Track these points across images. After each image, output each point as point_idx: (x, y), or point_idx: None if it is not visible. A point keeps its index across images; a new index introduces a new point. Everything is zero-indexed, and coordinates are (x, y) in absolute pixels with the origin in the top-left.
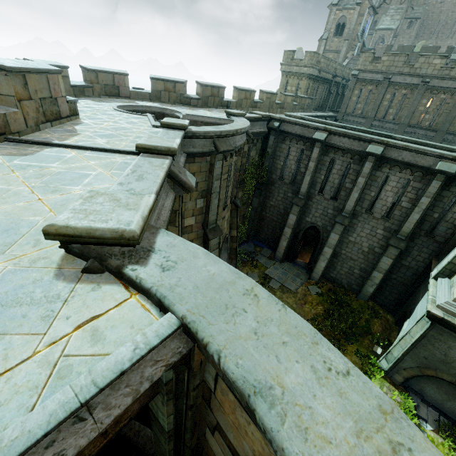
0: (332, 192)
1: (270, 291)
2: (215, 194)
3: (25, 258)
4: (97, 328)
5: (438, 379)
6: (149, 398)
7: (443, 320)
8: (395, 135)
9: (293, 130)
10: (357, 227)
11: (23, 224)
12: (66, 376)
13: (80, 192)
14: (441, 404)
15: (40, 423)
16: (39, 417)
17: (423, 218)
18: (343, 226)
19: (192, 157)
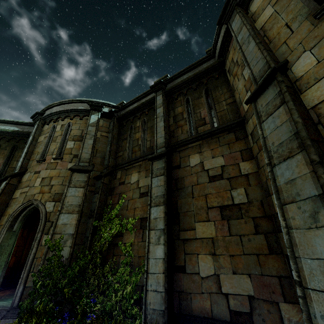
0: None
1: None
2: (246, 44)
3: None
4: None
5: None
6: None
7: None
8: None
9: None
10: None
11: None
12: None
13: None
14: None
15: None
16: None
17: None
18: None
19: (226, 53)
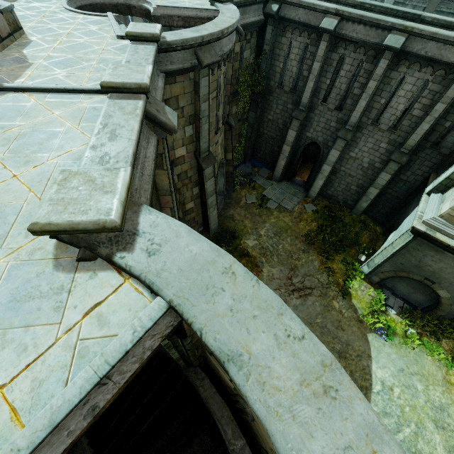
0: (337, 100)
1: (267, 212)
2: (204, 119)
3: (22, 251)
4: (101, 313)
5: (409, 278)
6: (154, 352)
7: (425, 234)
8: (425, 14)
9: (296, 16)
10: (360, 141)
11: (8, 210)
12: (86, 355)
13: (53, 161)
14: (407, 295)
15: (74, 394)
16: (73, 390)
17: (433, 128)
18: (344, 142)
19: (171, 76)
